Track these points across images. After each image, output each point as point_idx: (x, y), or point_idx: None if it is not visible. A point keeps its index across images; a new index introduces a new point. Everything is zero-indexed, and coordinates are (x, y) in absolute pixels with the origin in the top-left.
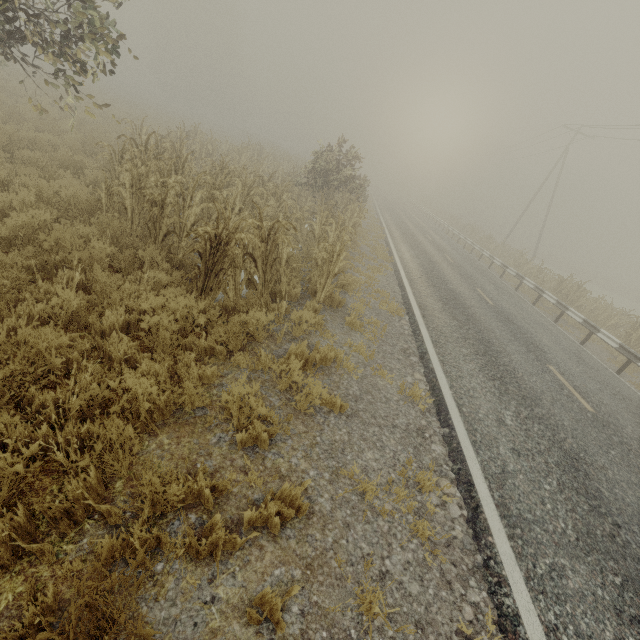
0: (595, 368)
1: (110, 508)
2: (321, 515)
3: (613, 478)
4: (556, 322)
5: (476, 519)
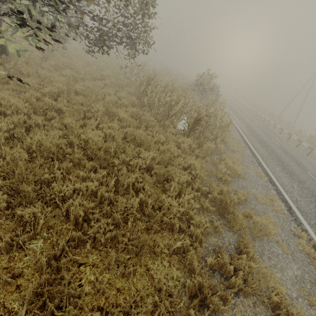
0: None
1: (206, 189)
2: (248, 201)
3: None
4: (307, 155)
5: (290, 210)
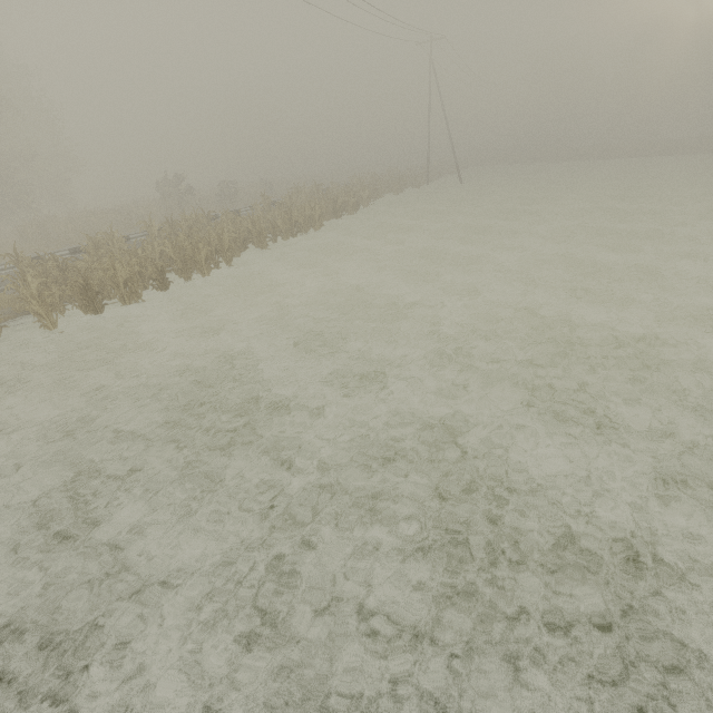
0: None
1: None
2: None
3: None
4: None
5: None
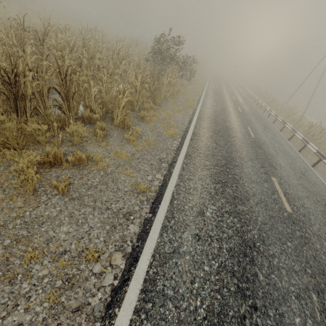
0: (313, 182)
1: None
2: None
3: (276, 265)
4: (300, 151)
5: (119, 290)
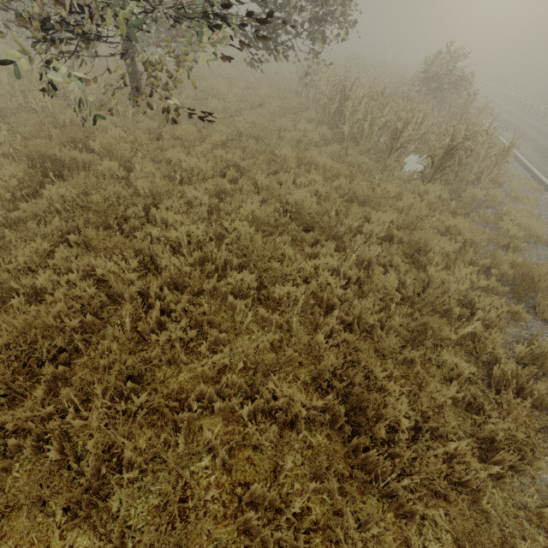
0: None
1: (487, 262)
2: None
3: None
4: None
5: None
